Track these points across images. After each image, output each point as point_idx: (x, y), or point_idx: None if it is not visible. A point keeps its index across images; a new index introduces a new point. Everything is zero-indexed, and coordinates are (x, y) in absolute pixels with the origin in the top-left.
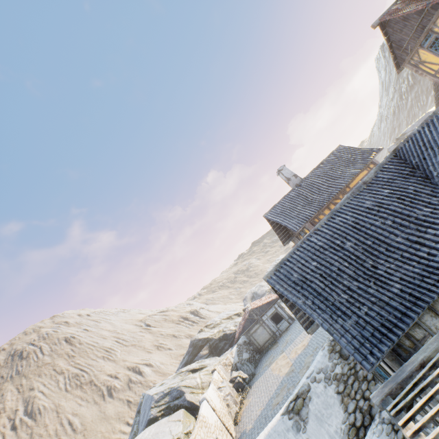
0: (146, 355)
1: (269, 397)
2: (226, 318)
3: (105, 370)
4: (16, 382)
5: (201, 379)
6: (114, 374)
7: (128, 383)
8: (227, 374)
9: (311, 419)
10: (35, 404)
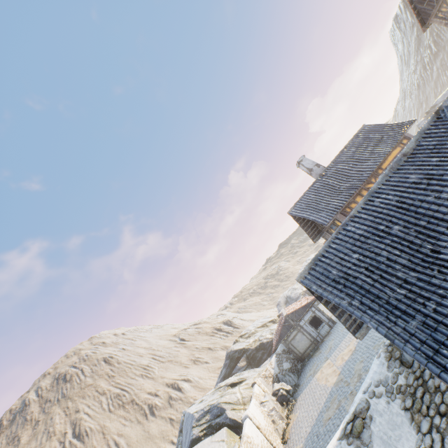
0: (183, 370)
1: (318, 411)
2: (261, 326)
3: (144, 388)
4: (63, 405)
5: (241, 394)
6: (154, 392)
7: (168, 400)
8: (268, 386)
9: (376, 443)
10: (82, 426)
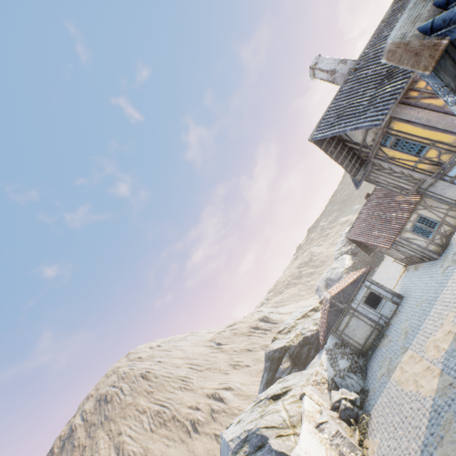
0: (223, 378)
1: (418, 443)
2: (301, 317)
3: (184, 402)
4: (106, 428)
5: (287, 412)
6: (194, 406)
7: (211, 413)
8: (323, 397)
9: None
10: (125, 450)
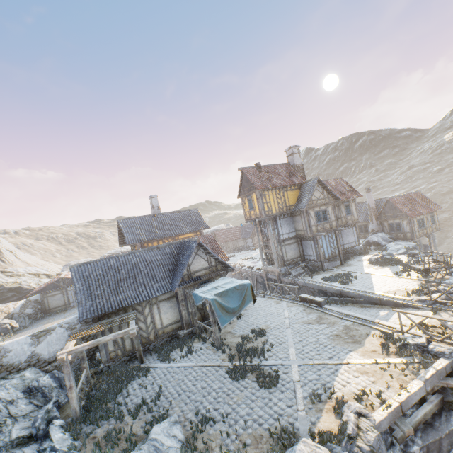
0: None
1: None
2: (33, 274)
3: None
4: None
5: None
6: None
7: None
8: None
9: (44, 342)
10: None
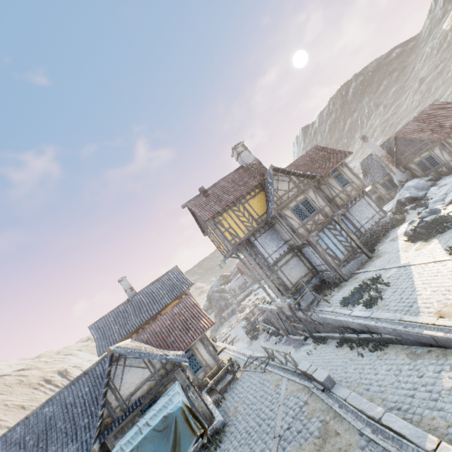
0: None
1: None
2: None
3: None
4: None
5: None
6: None
7: None
8: None
9: None
10: None
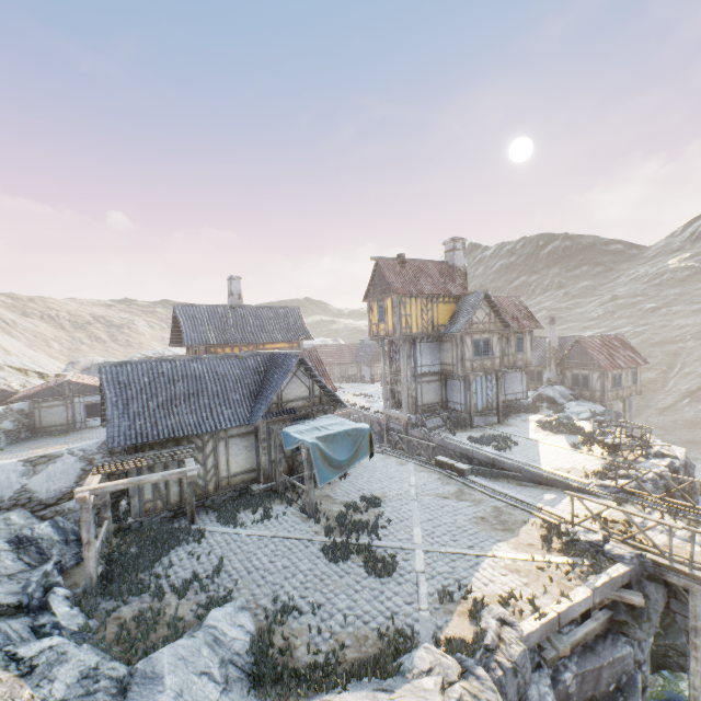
0: None
1: None
2: (17, 368)
3: None
4: None
5: None
6: None
7: None
8: None
9: (43, 474)
10: None
